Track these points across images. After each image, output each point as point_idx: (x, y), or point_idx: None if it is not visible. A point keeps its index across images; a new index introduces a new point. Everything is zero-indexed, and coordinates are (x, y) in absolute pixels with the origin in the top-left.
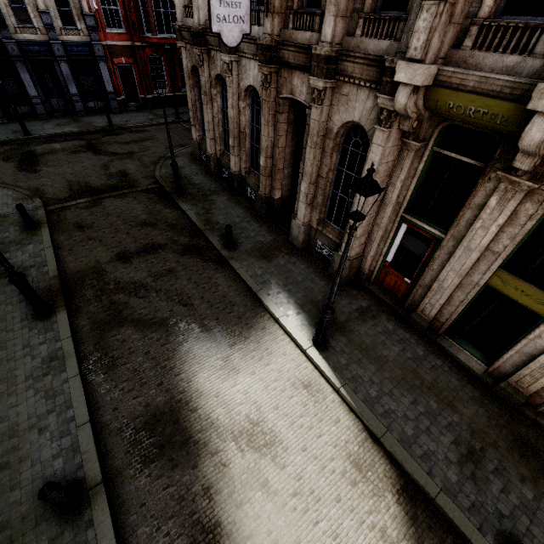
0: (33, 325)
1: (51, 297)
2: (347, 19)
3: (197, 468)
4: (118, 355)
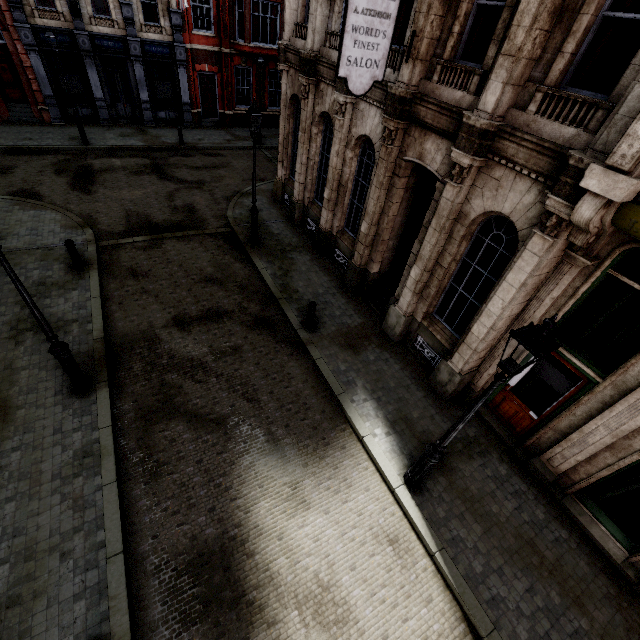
0: (68, 403)
1: (92, 367)
2: (518, 87)
3: None
4: (164, 460)
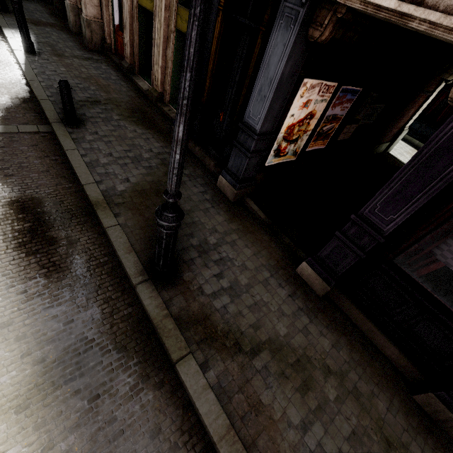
0: None
1: None
2: None
3: None
4: None
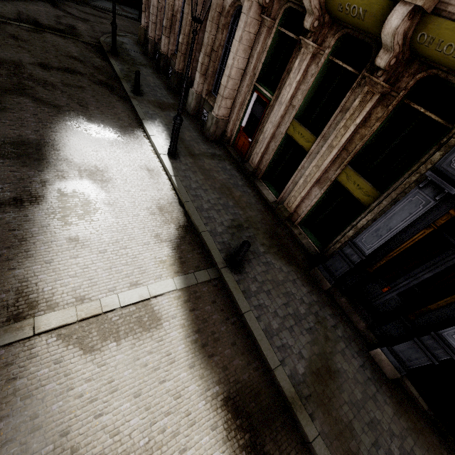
0: None
1: None
2: None
3: (42, 172)
4: (10, 107)
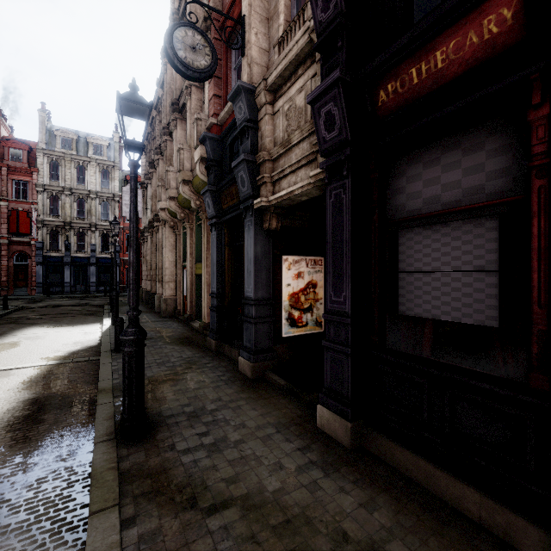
0: None
1: None
2: None
3: None
4: None
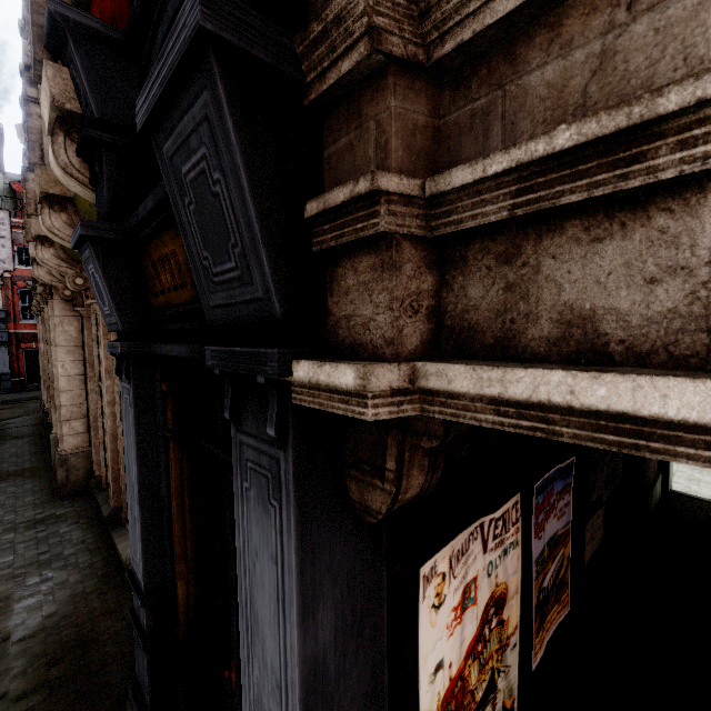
0: None
1: None
2: None
3: None
4: None
